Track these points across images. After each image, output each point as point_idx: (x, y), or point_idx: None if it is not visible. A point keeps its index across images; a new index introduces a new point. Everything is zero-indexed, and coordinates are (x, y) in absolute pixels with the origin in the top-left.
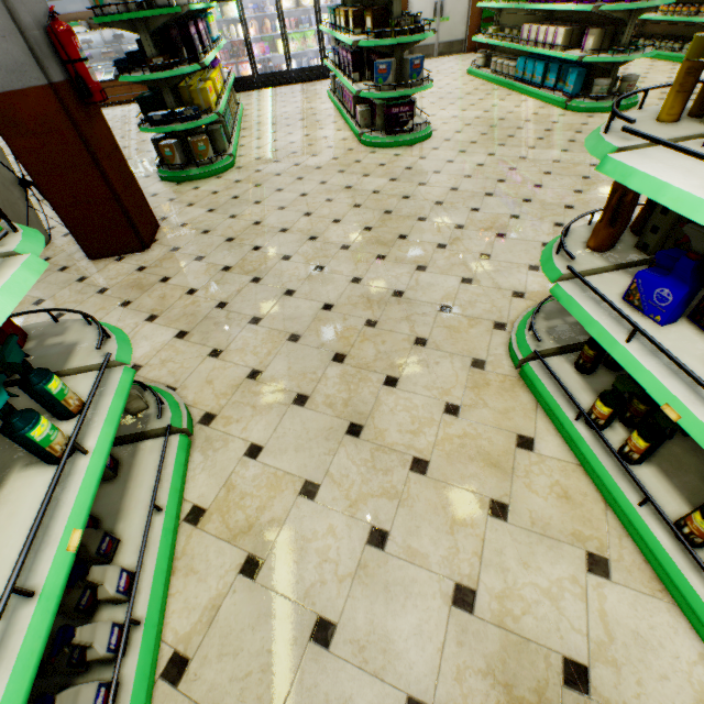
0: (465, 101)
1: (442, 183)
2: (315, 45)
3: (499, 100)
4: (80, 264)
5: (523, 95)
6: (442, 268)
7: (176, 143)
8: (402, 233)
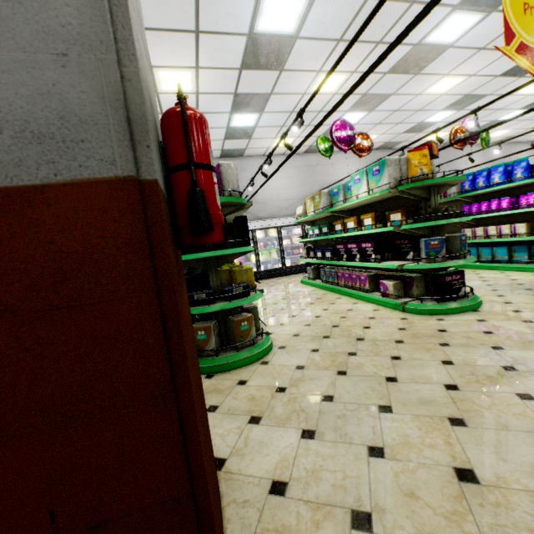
0: None
1: None
2: (276, 256)
3: (475, 274)
4: None
5: (488, 269)
6: None
7: (214, 323)
8: None
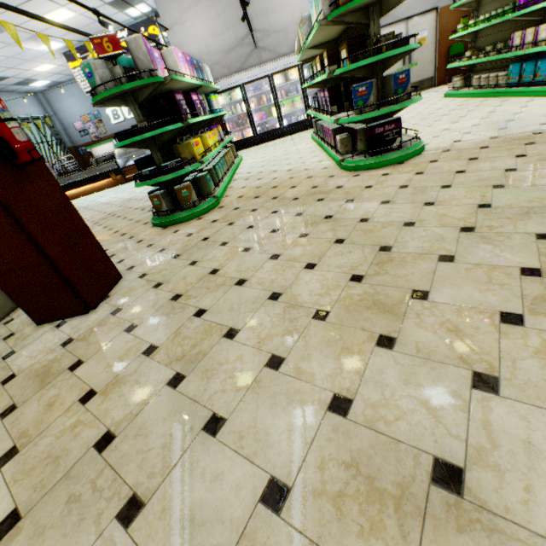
0: (452, 115)
1: (460, 198)
2: (301, 106)
3: (495, 107)
4: (26, 330)
5: (523, 97)
6: (545, 389)
7: (163, 193)
8: (416, 286)
